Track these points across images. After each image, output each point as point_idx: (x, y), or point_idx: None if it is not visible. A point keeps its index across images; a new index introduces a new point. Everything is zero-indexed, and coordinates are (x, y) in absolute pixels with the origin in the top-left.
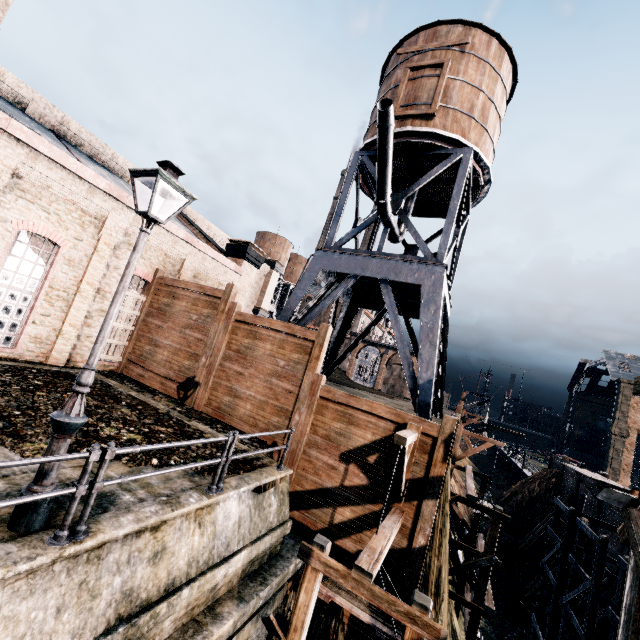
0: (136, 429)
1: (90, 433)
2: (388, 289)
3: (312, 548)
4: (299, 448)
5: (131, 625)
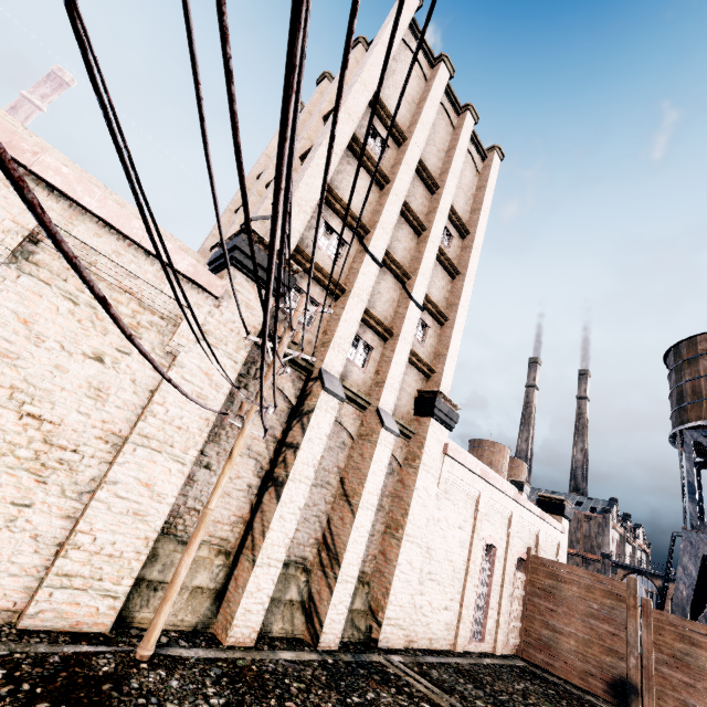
0: None
1: None
2: None
3: None
4: None
5: None
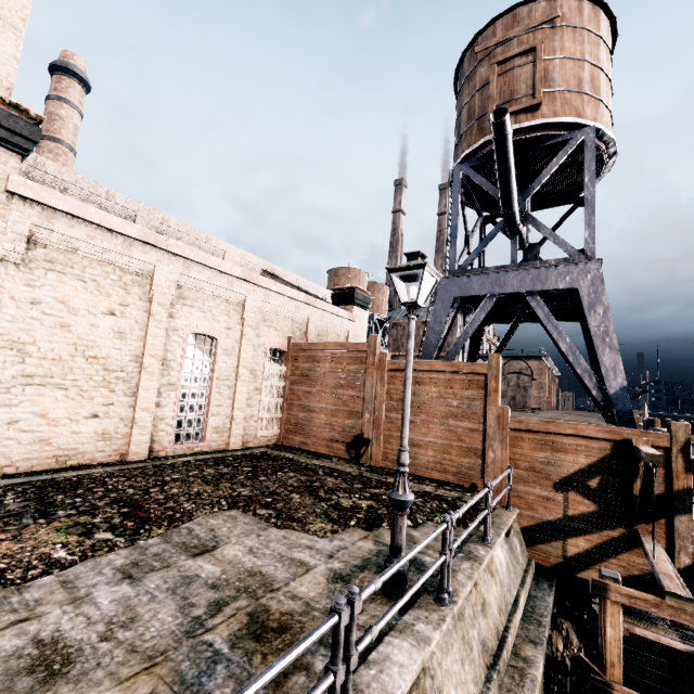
0: (360, 495)
1: (337, 506)
2: (537, 300)
3: (605, 582)
4: (504, 485)
5: (498, 672)
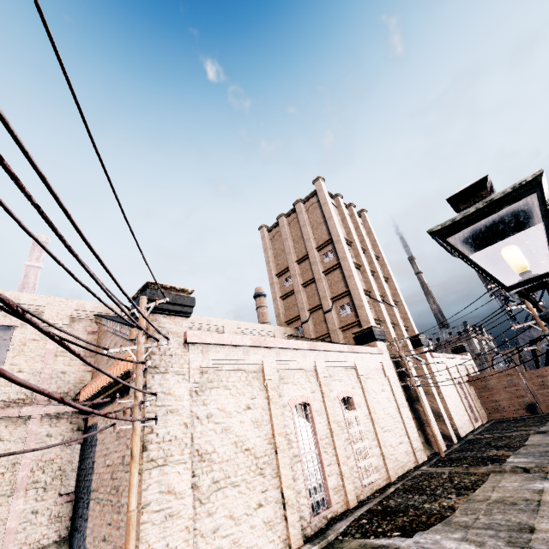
0: None
1: None
2: None
3: None
4: None
5: None
